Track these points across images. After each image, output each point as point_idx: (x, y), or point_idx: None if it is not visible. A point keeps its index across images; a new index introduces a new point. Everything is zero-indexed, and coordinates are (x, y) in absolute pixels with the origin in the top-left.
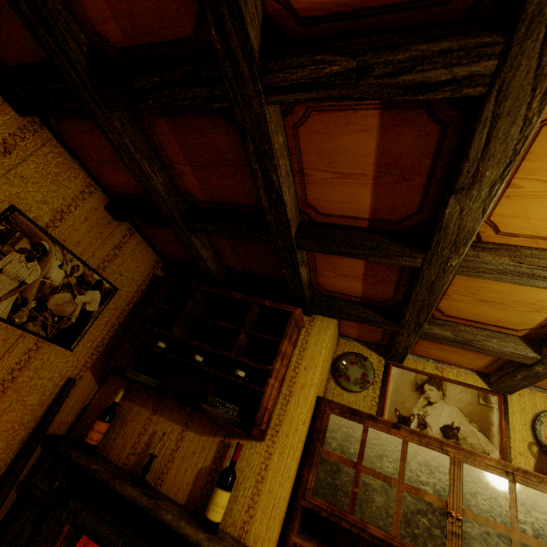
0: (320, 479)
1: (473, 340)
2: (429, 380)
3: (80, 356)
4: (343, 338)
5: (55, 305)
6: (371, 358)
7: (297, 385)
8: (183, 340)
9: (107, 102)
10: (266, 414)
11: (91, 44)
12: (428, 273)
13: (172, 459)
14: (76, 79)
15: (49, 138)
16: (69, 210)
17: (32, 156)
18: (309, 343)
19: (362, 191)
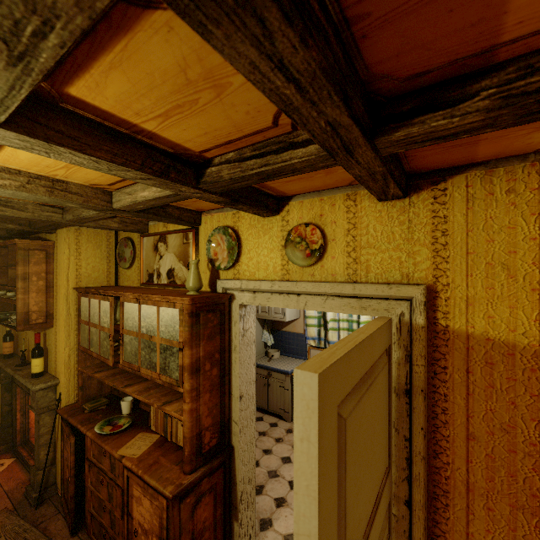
0: (82, 336)
1: (79, 215)
2: (160, 239)
3: None
4: None
5: None
6: (134, 237)
7: (58, 287)
8: None
9: None
10: (34, 315)
11: None
12: None
13: None
14: None
15: None
16: None
17: None
18: (58, 254)
19: None
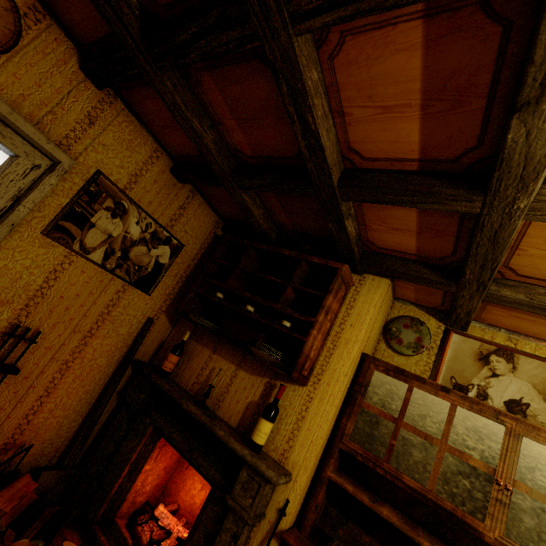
0: (359, 428)
1: None
2: (497, 351)
3: (156, 301)
4: (398, 301)
5: (135, 256)
6: (429, 323)
7: (342, 340)
8: (237, 292)
9: (158, 63)
10: (308, 362)
11: (141, 7)
12: (490, 219)
13: (227, 391)
14: (132, 44)
15: (122, 108)
16: (141, 174)
17: (110, 126)
18: (357, 301)
19: (409, 126)
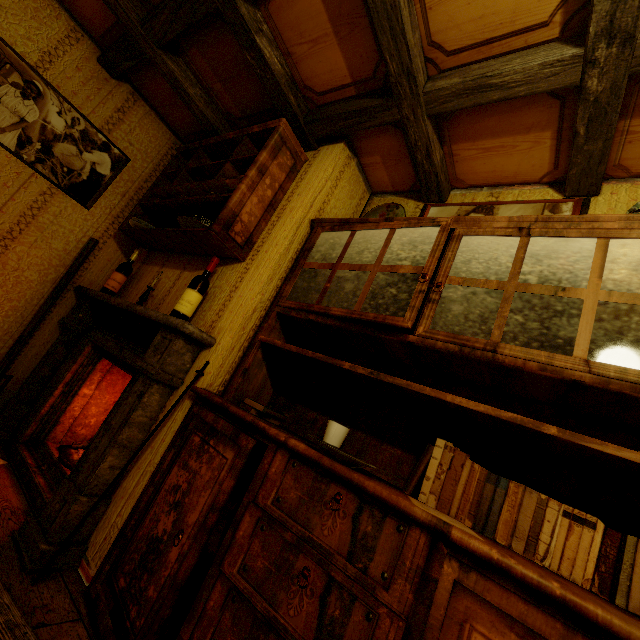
0: (297, 287)
1: (486, 73)
2: (476, 209)
3: (100, 220)
4: (378, 196)
5: (62, 155)
6: (407, 207)
7: (287, 210)
8: (180, 189)
9: None
10: (239, 225)
11: None
12: None
13: (168, 293)
14: None
15: None
16: (57, 54)
17: None
18: (309, 172)
19: None
